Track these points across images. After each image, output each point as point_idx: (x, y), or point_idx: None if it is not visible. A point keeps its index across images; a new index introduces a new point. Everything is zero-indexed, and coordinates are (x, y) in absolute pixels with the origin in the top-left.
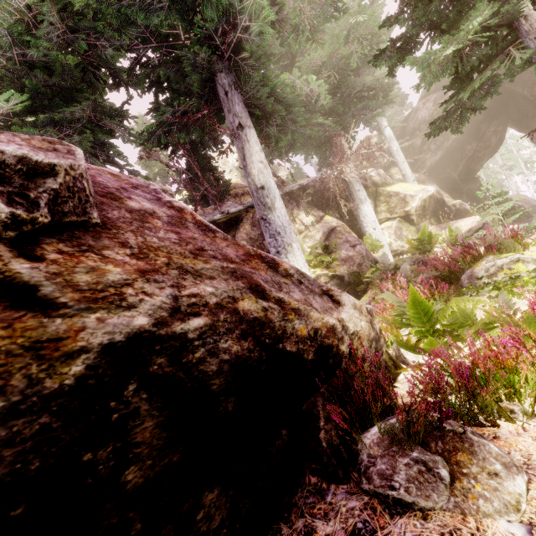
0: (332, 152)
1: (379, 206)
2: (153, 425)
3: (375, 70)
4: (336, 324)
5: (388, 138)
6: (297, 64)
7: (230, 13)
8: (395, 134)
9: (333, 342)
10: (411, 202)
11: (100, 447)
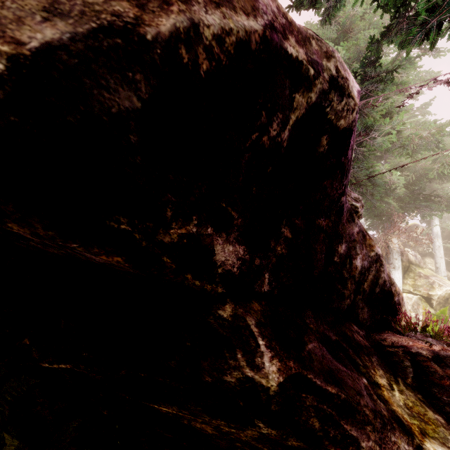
0: (387, 224)
1: (406, 279)
2: (370, 277)
3: (445, 182)
4: (403, 298)
5: (434, 234)
6: (388, 160)
7: (369, 129)
8: (442, 233)
9: (401, 303)
10: (437, 289)
11: (367, 272)
